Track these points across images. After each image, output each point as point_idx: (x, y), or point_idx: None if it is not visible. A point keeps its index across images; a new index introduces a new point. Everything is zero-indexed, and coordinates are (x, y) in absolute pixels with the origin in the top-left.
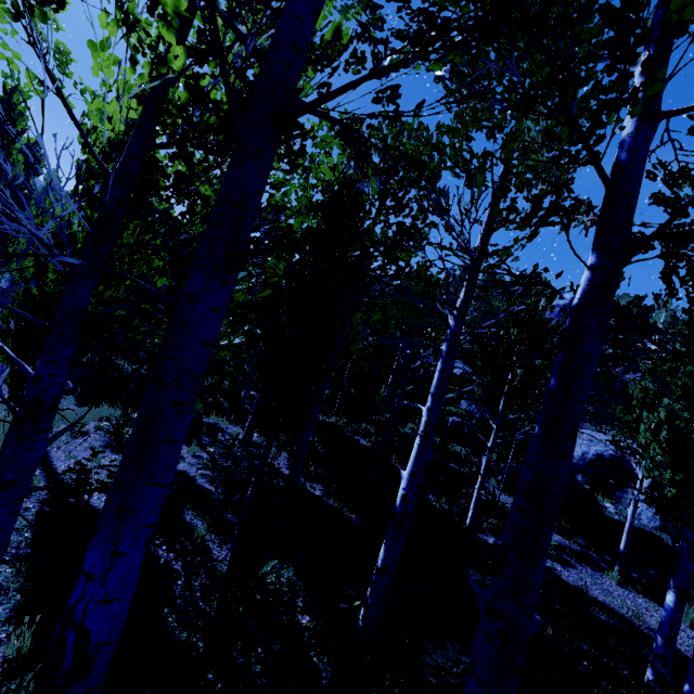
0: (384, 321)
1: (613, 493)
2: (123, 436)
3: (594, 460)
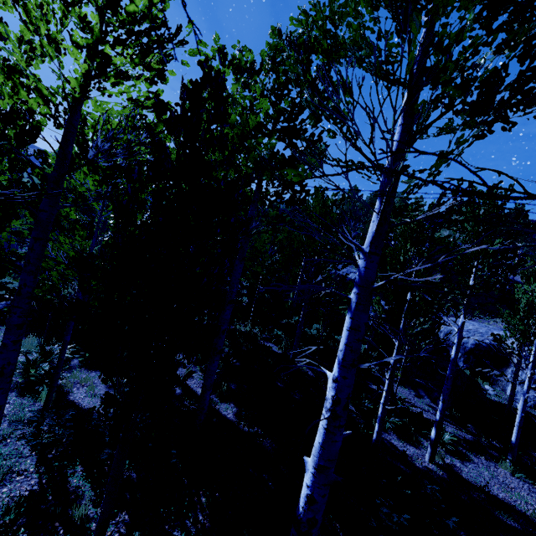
0: (289, 238)
1: (490, 377)
2: (32, 375)
3: (473, 349)
